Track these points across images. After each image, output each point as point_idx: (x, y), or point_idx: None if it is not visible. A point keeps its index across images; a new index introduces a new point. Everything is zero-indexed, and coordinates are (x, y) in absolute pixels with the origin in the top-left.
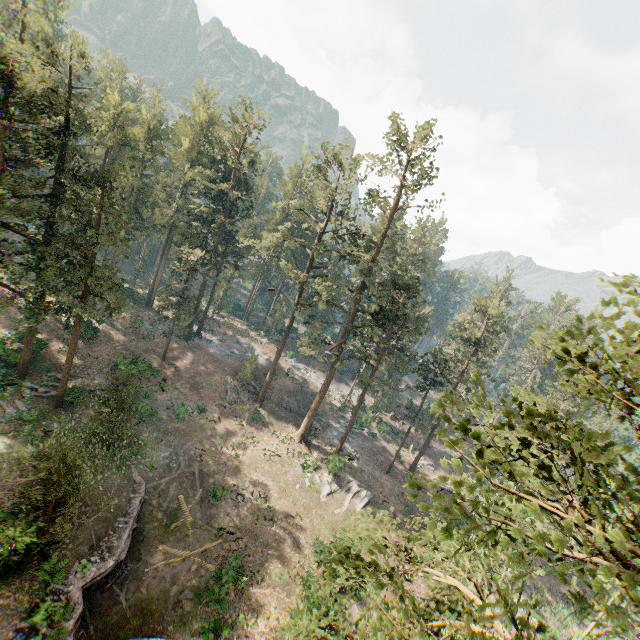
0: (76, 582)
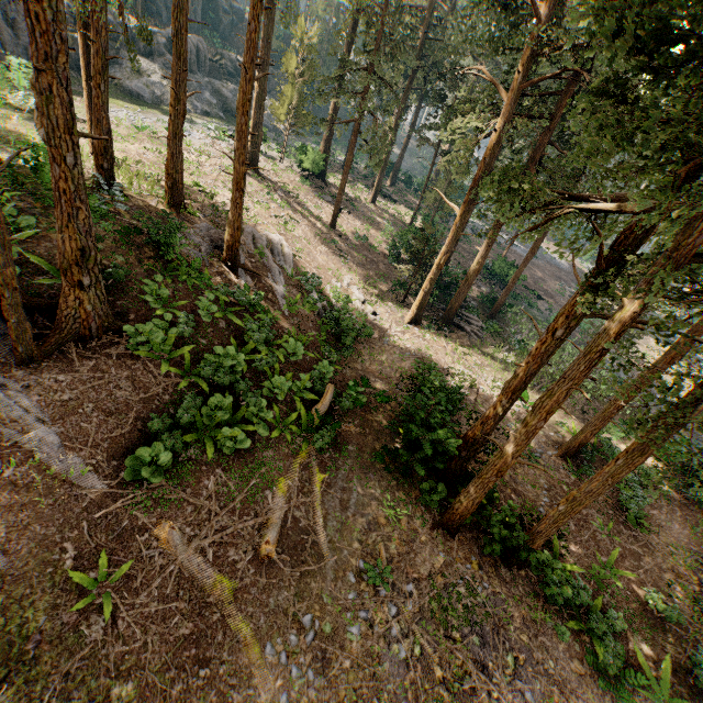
0: None
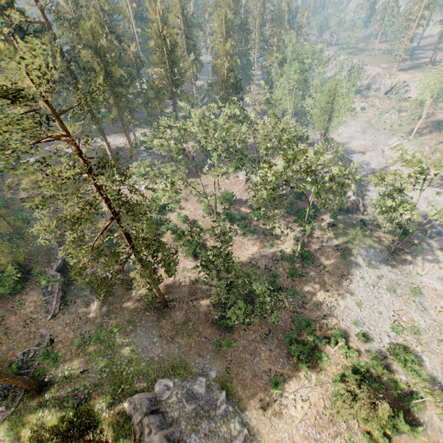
0: (51, 271)
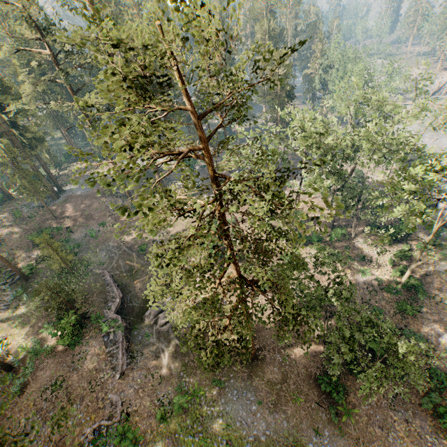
0: (110, 314)
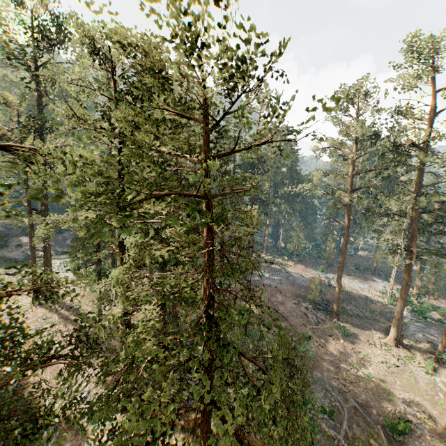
0: None
